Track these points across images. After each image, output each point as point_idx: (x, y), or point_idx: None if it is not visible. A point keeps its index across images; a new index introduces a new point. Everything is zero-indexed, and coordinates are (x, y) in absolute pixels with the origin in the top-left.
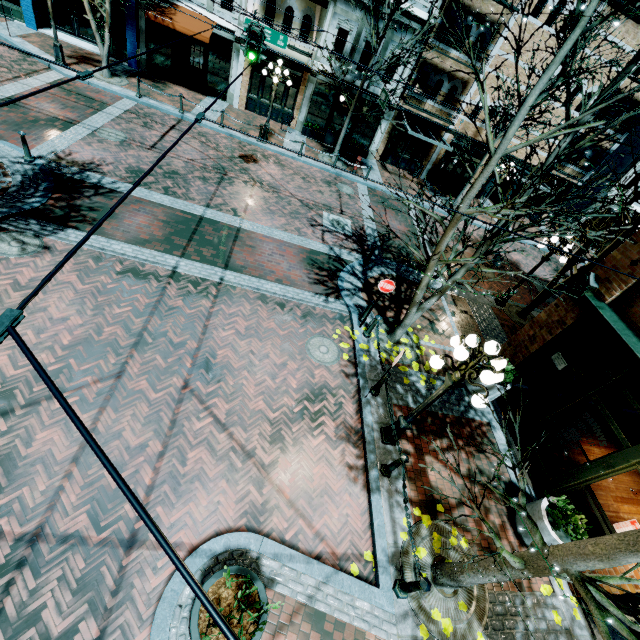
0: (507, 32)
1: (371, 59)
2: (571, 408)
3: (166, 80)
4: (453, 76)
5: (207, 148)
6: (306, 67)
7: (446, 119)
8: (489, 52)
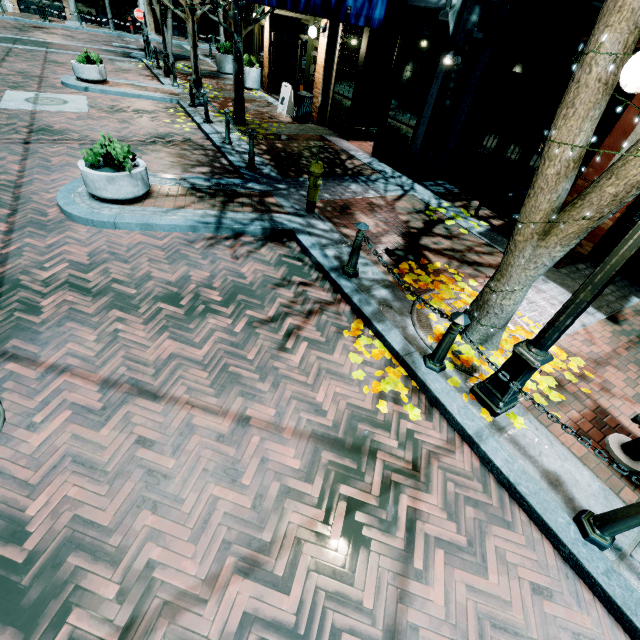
0: None
1: None
2: (246, 34)
3: None
4: None
5: (0, 23)
6: None
7: None
8: None
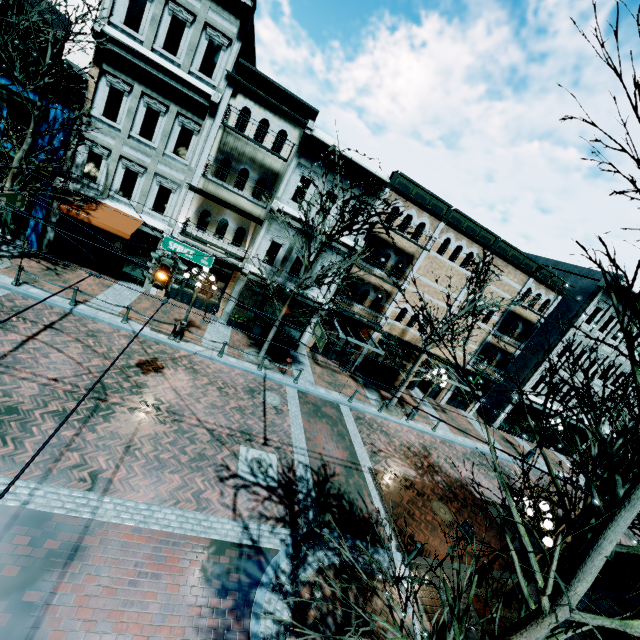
0: (420, 262)
1: (303, 275)
2: None
3: (72, 261)
4: (378, 288)
5: (91, 355)
6: (237, 267)
7: (374, 321)
8: (407, 274)
